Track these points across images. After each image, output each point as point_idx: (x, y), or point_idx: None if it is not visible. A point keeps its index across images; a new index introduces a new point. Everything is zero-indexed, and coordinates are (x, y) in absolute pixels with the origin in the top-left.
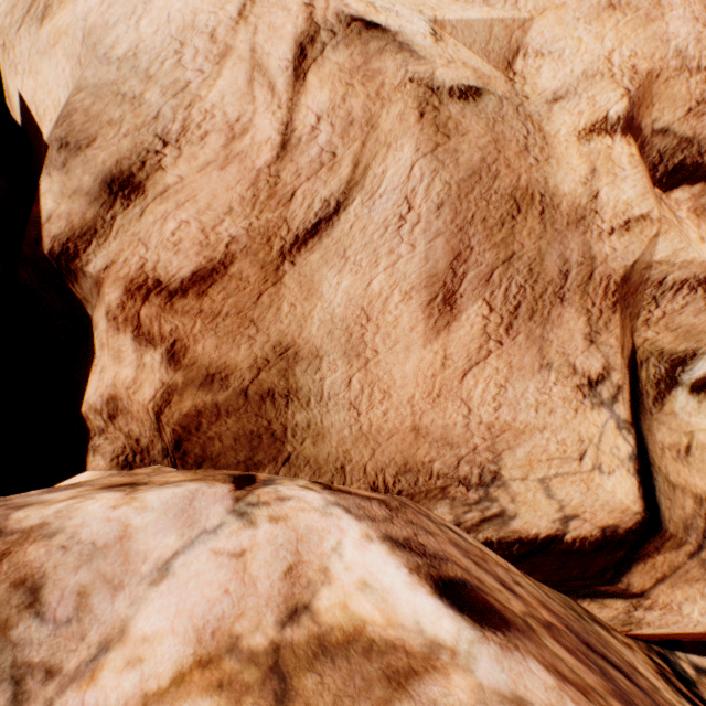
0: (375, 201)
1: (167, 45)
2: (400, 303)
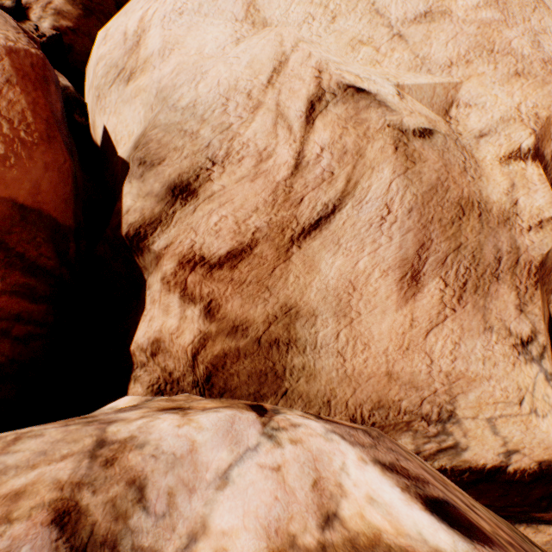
0: (362, 206)
1: (216, 100)
2: (379, 278)
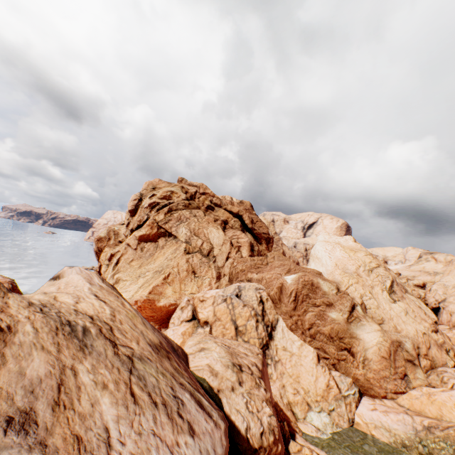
0: (431, 344)
1: (413, 336)
2: (436, 351)
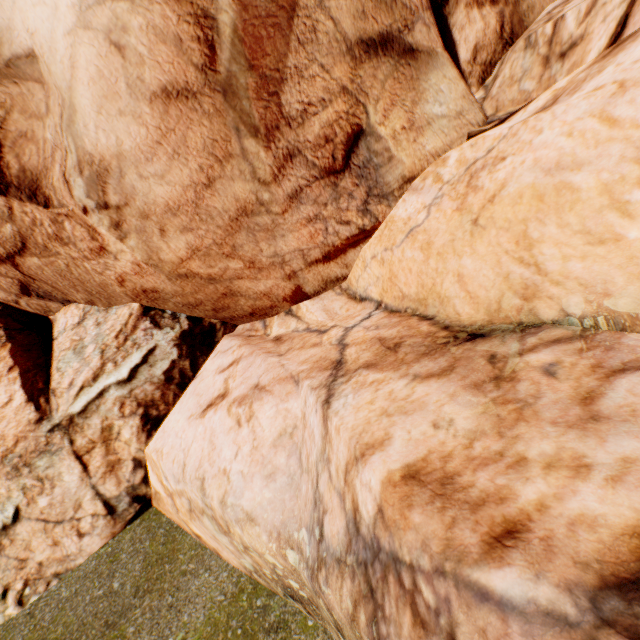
0: None
1: None
2: None
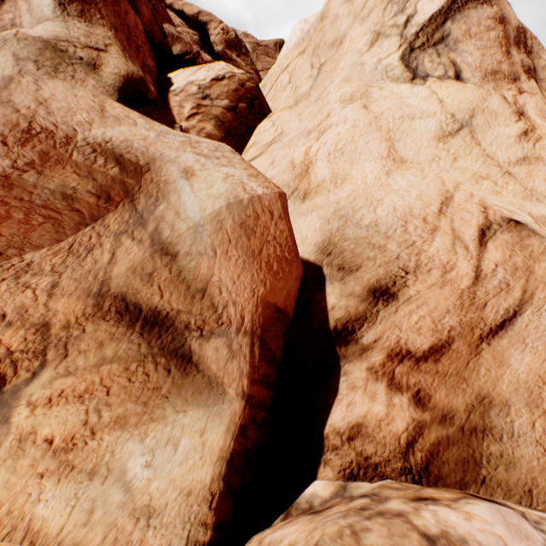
0: (541, 312)
1: (395, 222)
2: None
